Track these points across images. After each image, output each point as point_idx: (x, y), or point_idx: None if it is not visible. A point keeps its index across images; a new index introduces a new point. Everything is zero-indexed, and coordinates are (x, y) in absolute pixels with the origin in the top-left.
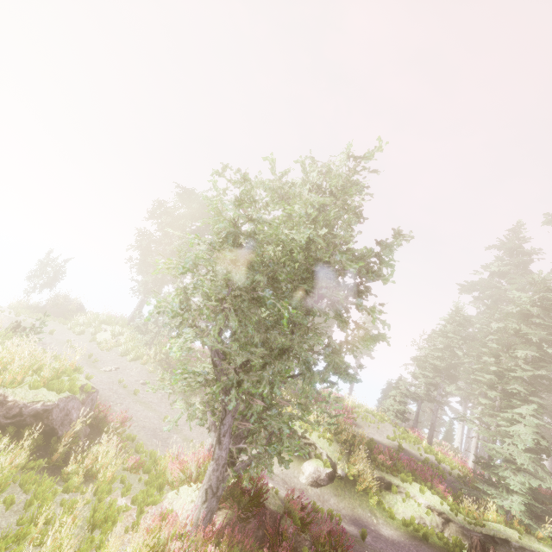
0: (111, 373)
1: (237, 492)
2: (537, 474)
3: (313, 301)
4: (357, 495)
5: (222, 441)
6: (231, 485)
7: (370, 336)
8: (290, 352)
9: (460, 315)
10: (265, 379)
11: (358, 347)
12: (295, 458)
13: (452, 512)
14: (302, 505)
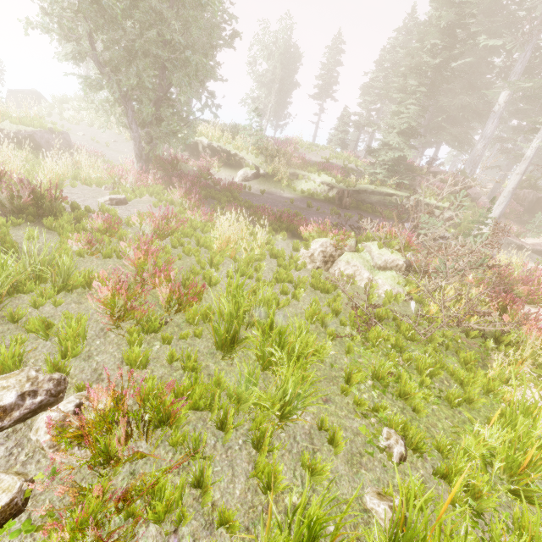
0: (85, 137)
1: (162, 163)
2: (399, 147)
3: (157, 2)
4: (274, 183)
5: (132, 127)
6: (157, 160)
7: (226, 35)
8: (150, 53)
9: (414, 19)
10: (133, 75)
11: (215, 46)
12: (233, 170)
13: (337, 183)
14: (208, 170)
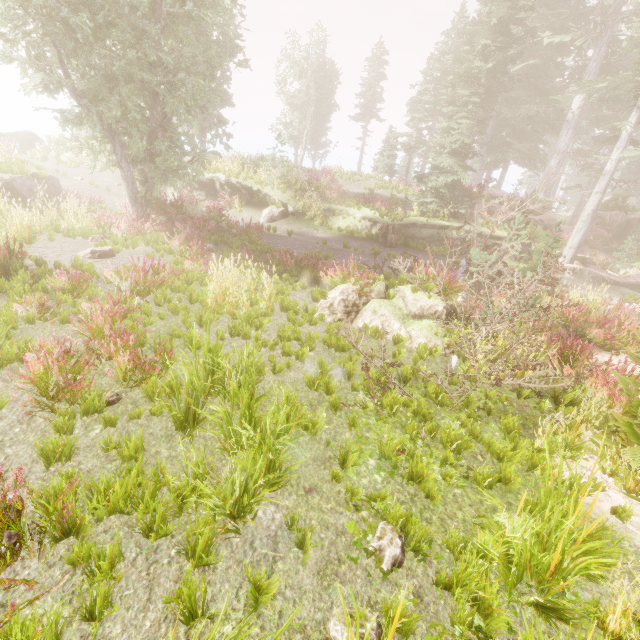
0: (84, 181)
1: (163, 206)
2: (451, 170)
3: (138, 18)
4: (306, 222)
5: (122, 166)
6: (158, 203)
7: (226, 51)
8: (134, 78)
9: (465, 19)
10: (116, 104)
11: (213, 64)
12: (257, 210)
13: (381, 218)
14: (219, 211)
